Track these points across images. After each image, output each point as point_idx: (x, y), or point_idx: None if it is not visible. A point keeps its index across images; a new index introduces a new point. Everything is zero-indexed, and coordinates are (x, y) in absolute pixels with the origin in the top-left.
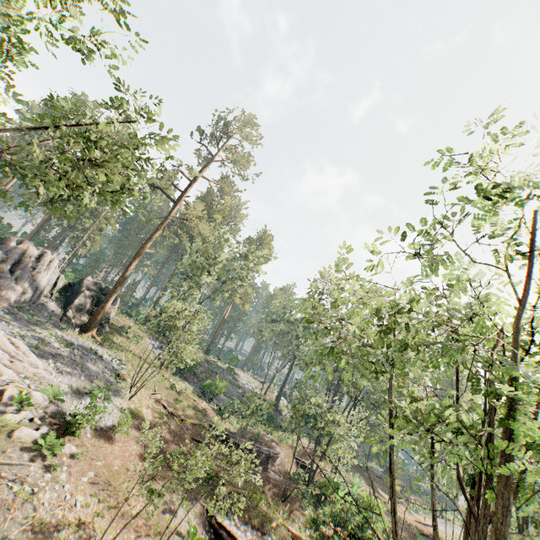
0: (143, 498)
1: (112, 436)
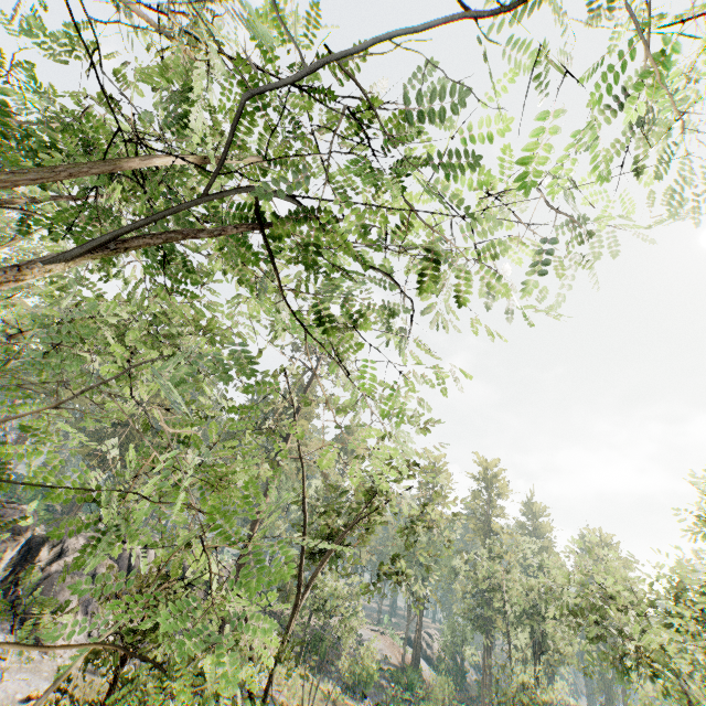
0: None
1: None
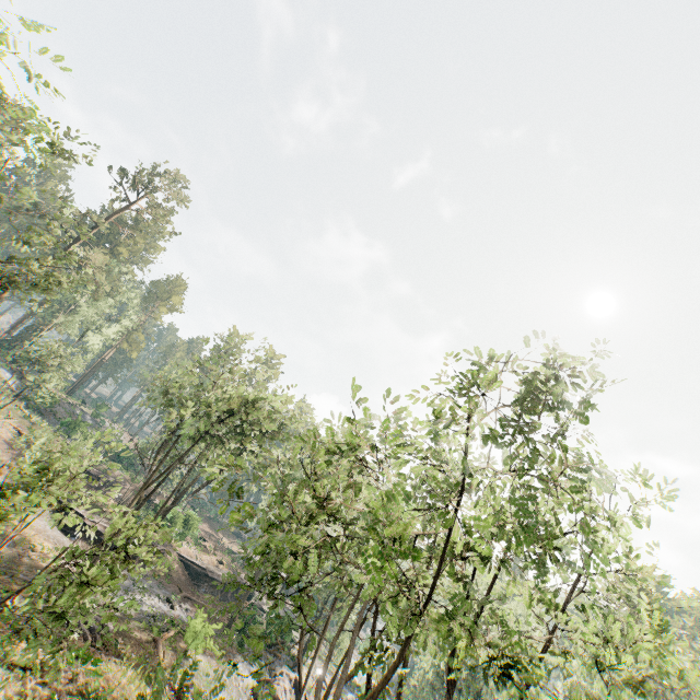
0: (4, 477)
1: None
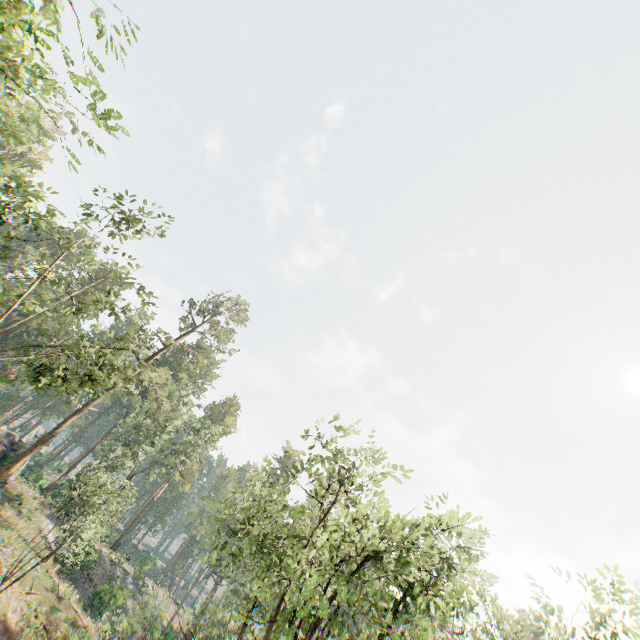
0: None
1: None
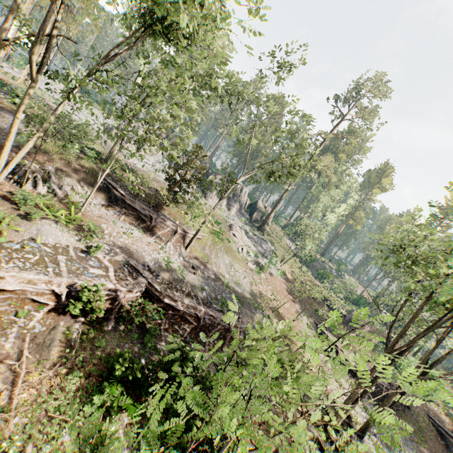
0: (289, 304)
1: (275, 278)
